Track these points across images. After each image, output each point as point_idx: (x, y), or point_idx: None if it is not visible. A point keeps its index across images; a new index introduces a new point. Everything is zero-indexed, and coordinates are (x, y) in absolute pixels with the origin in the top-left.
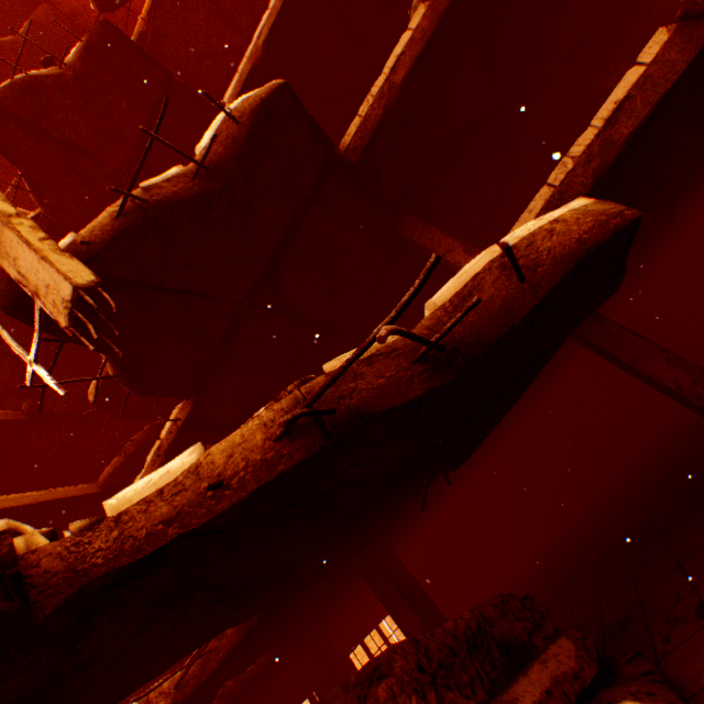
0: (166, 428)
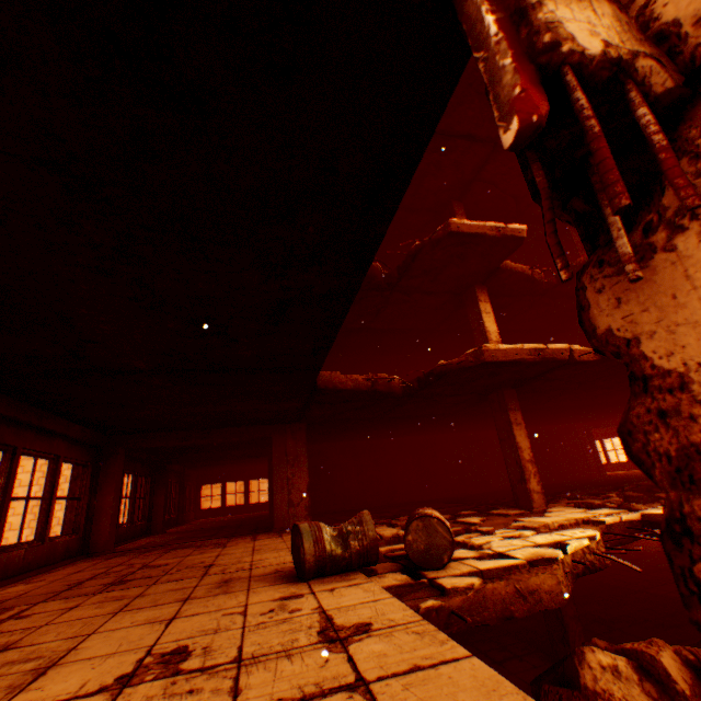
0: (556, 345)
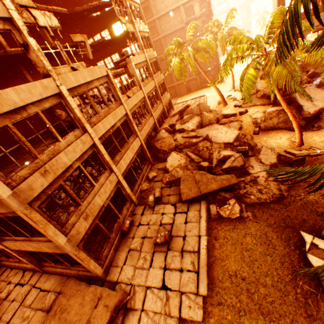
0: None
